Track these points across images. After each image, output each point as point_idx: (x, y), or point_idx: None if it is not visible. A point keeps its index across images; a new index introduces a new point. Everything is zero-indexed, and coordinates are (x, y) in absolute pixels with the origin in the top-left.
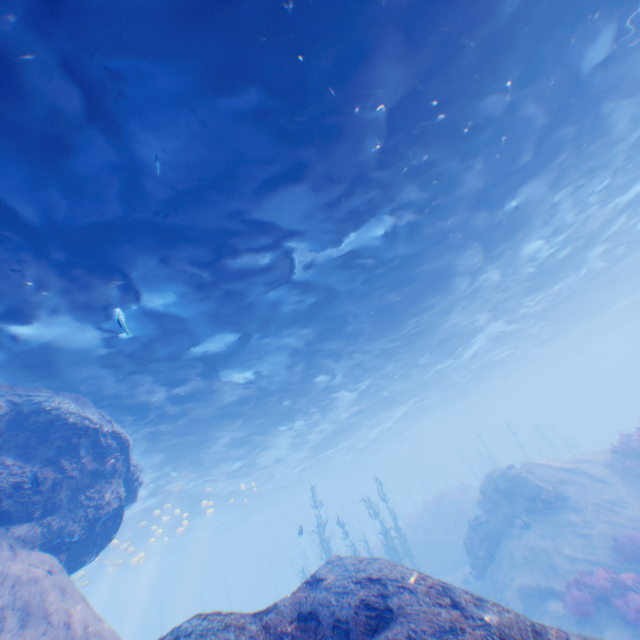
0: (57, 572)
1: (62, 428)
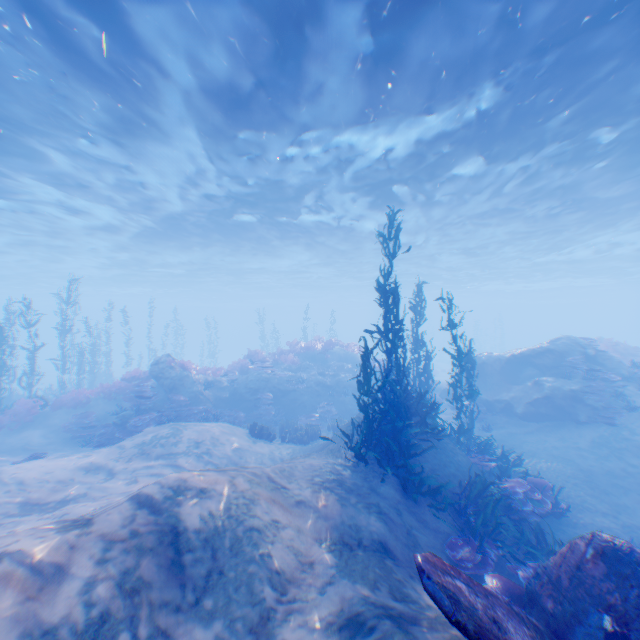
0: None
1: None
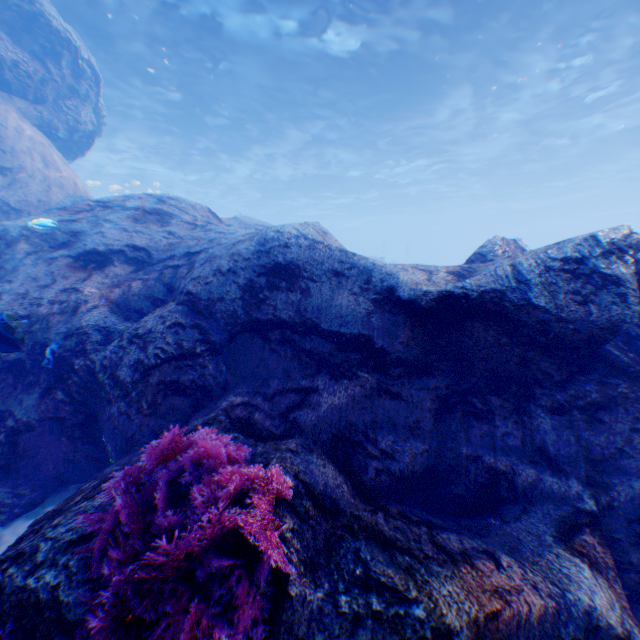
0: (56, 150)
1: (46, 30)
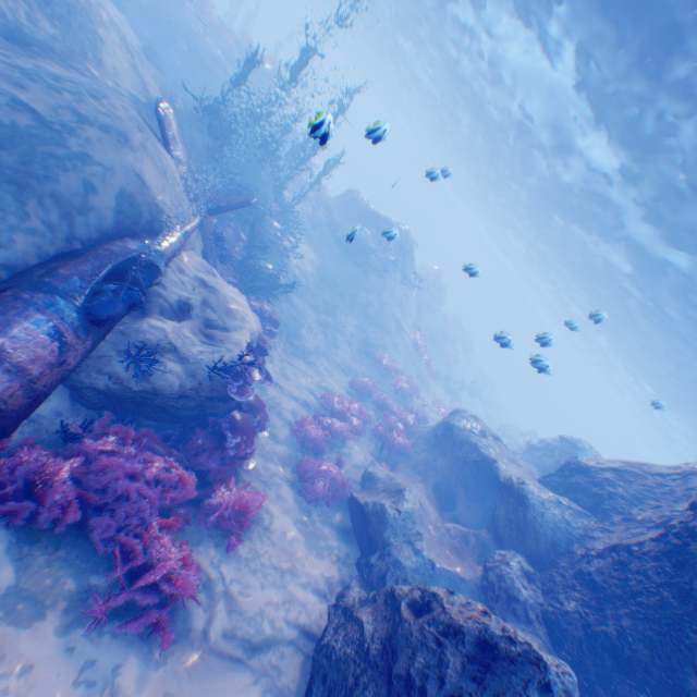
0: None
1: None
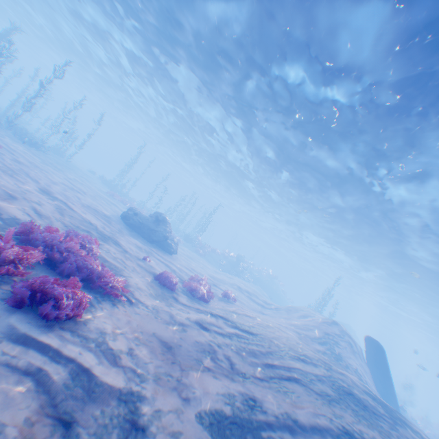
0: None
1: None
